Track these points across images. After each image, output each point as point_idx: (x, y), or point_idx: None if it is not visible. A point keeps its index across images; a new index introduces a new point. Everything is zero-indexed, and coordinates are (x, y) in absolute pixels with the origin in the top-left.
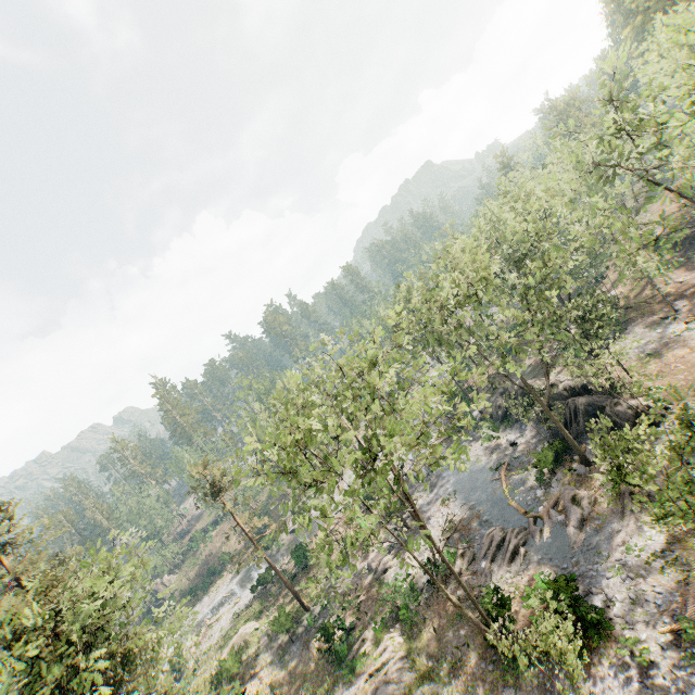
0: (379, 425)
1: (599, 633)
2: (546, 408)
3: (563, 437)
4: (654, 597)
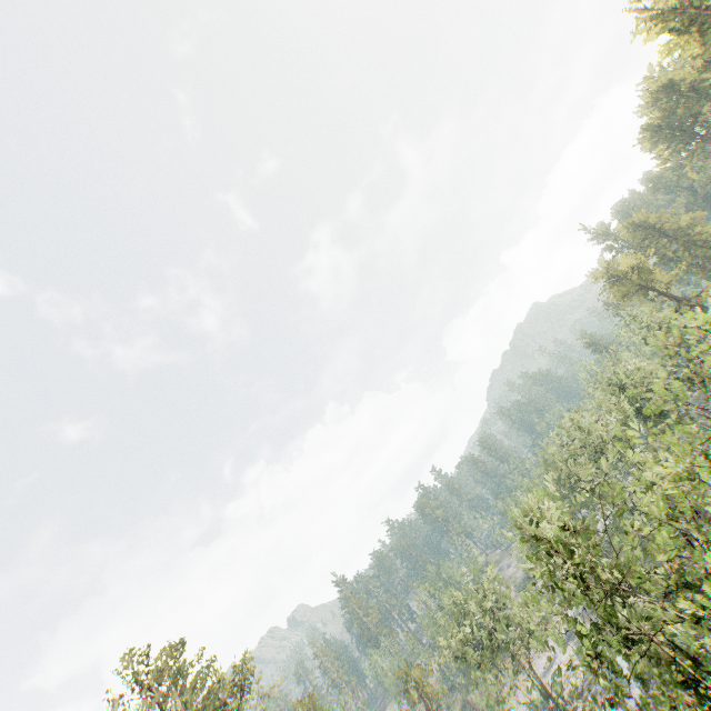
0: (512, 622)
1: None
2: None
3: None
4: None
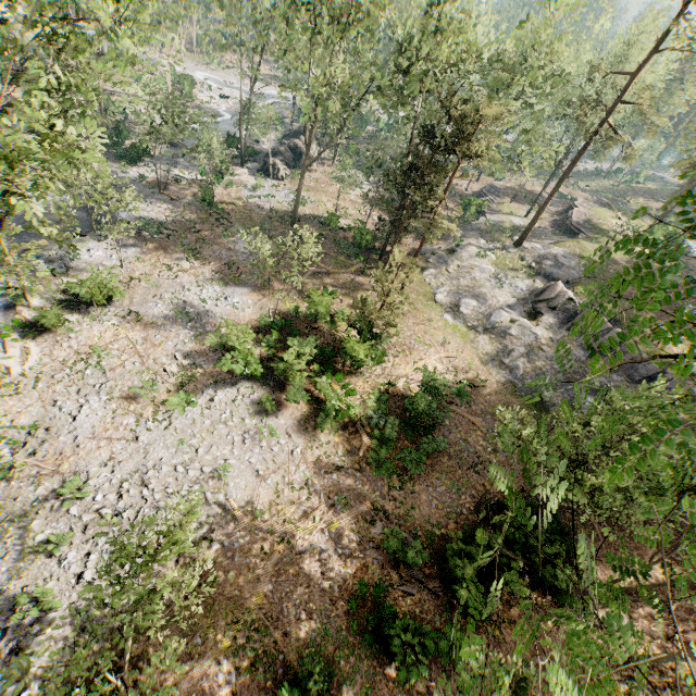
0: None
1: (131, 163)
2: (241, 112)
3: (265, 157)
4: (159, 176)
